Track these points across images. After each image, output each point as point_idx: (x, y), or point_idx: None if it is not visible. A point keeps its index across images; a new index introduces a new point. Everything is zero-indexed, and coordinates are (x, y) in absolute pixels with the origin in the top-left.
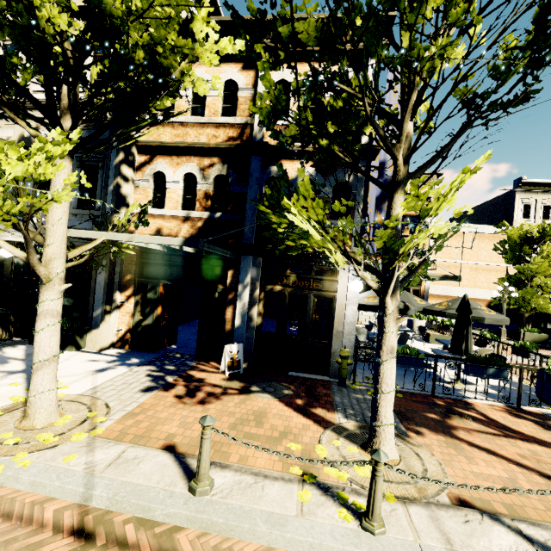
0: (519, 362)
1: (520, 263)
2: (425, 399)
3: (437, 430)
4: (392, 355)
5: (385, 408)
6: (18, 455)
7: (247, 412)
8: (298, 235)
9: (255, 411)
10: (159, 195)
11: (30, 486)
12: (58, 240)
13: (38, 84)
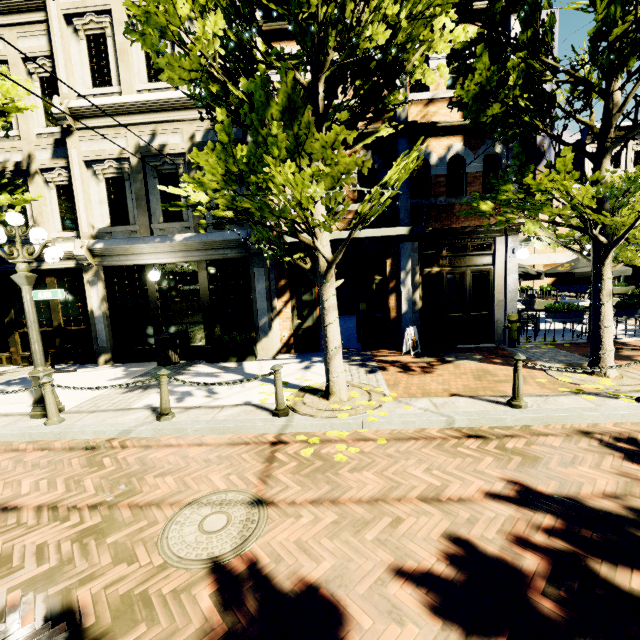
0: None
1: None
2: (586, 345)
3: (622, 359)
4: (610, 296)
5: (608, 339)
6: (369, 412)
7: (471, 372)
8: (513, 209)
9: (475, 370)
10: None
11: (402, 425)
12: (328, 242)
13: (139, 82)
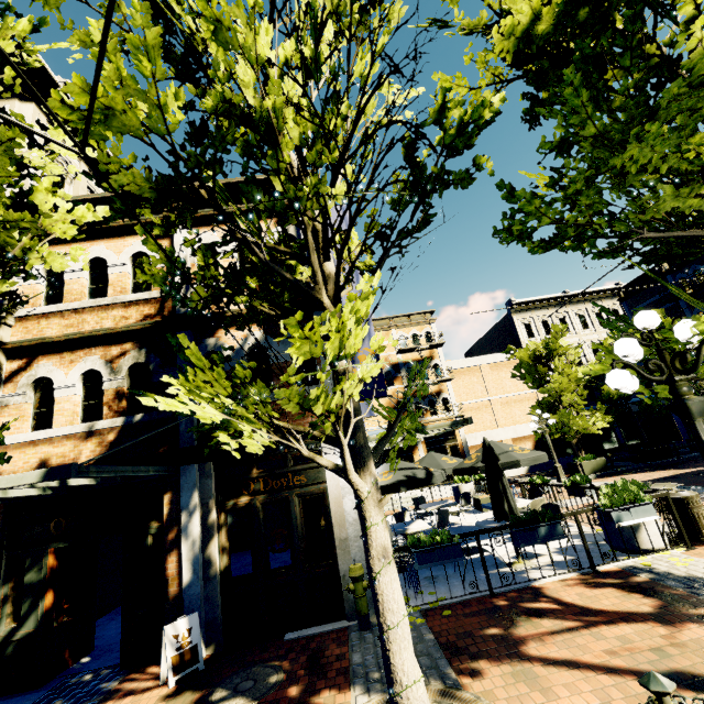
0: (585, 502)
1: (542, 384)
2: (483, 604)
3: (501, 656)
4: (386, 559)
5: (399, 655)
6: None
7: None
8: None
9: None
10: (45, 410)
11: None
12: None
13: None
